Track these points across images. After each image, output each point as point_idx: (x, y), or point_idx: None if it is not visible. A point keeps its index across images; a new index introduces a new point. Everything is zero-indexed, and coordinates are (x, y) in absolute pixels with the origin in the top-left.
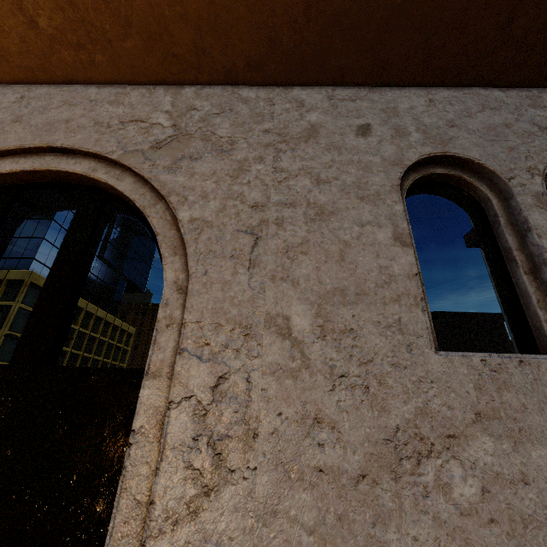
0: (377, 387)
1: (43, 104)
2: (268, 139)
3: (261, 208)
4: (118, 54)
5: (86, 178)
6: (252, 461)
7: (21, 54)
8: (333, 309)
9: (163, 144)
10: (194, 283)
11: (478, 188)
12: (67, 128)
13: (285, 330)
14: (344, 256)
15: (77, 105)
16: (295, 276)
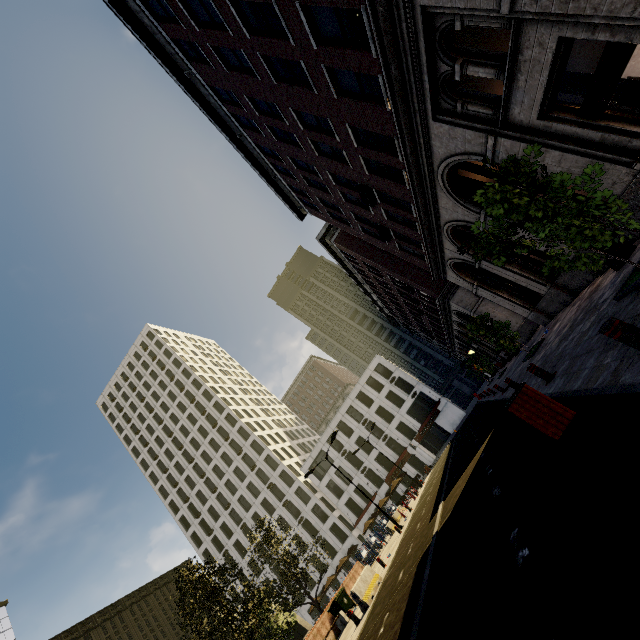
0: None
1: None
2: None
3: None
4: None
5: None
6: None
7: None
8: None
9: None
10: None
11: (456, 45)
12: None
13: None
14: None
15: None
16: None
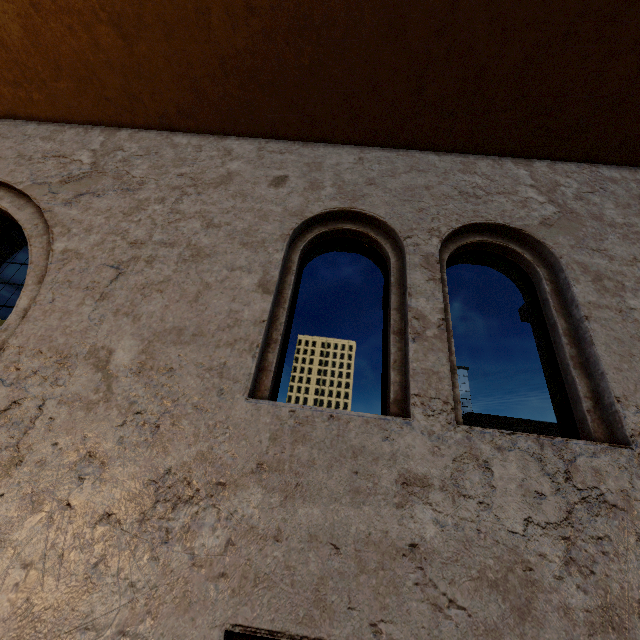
0: (168, 427)
1: None
2: (179, 182)
3: (139, 245)
4: (54, 94)
5: None
6: (3, 487)
7: None
8: (162, 347)
9: (74, 179)
10: (36, 310)
11: (383, 246)
12: None
13: (103, 362)
14: (199, 298)
15: (10, 138)
16: (140, 312)
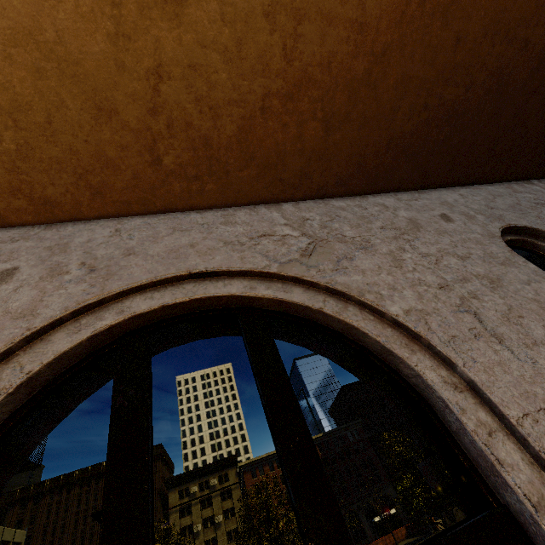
0: None
1: (149, 234)
2: (391, 233)
3: (447, 287)
4: (230, 182)
5: (242, 298)
6: None
7: (125, 189)
8: None
9: (310, 251)
10: (476, 373)
11: (540, 245)
12: (198, 252)
13: None
14: None
15: (190, 230)
16: (539, 339)
